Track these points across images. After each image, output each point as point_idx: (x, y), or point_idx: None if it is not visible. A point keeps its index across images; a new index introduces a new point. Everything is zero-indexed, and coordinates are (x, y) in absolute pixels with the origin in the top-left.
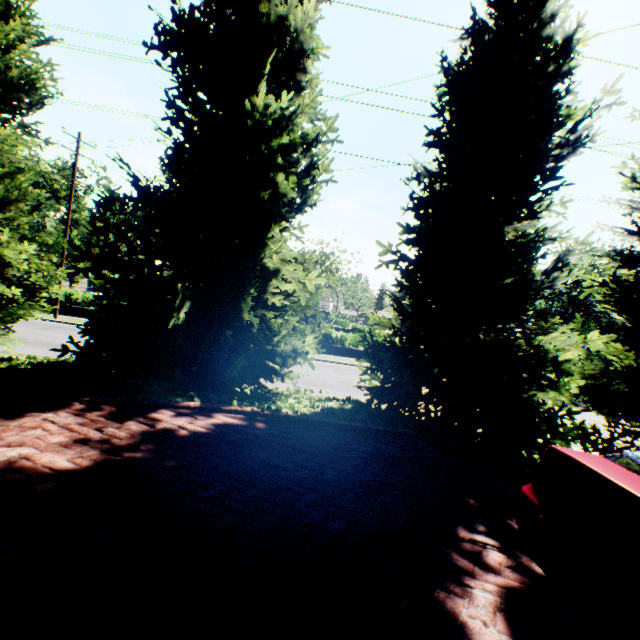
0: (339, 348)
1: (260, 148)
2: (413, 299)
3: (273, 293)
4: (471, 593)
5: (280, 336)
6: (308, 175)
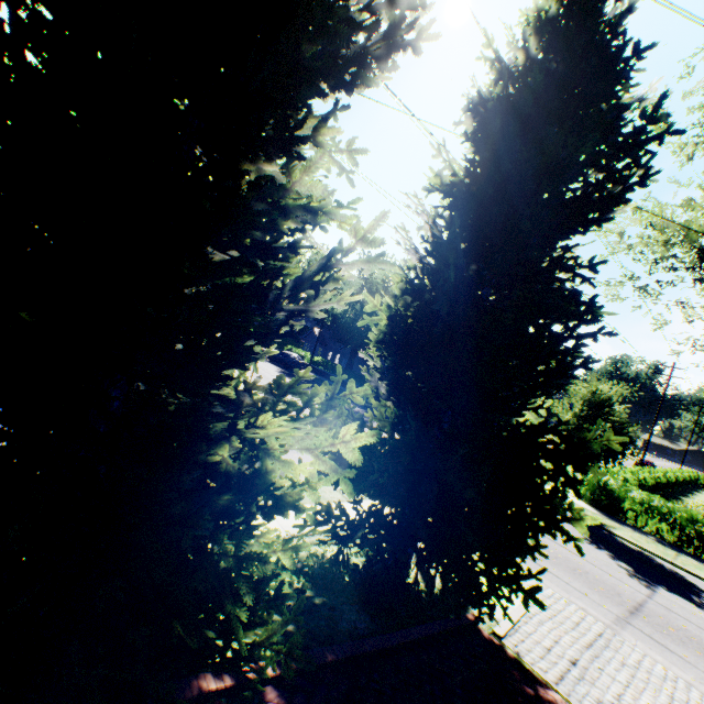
0: None
1: None
2: None
3: None
4: None
5: None
6: None
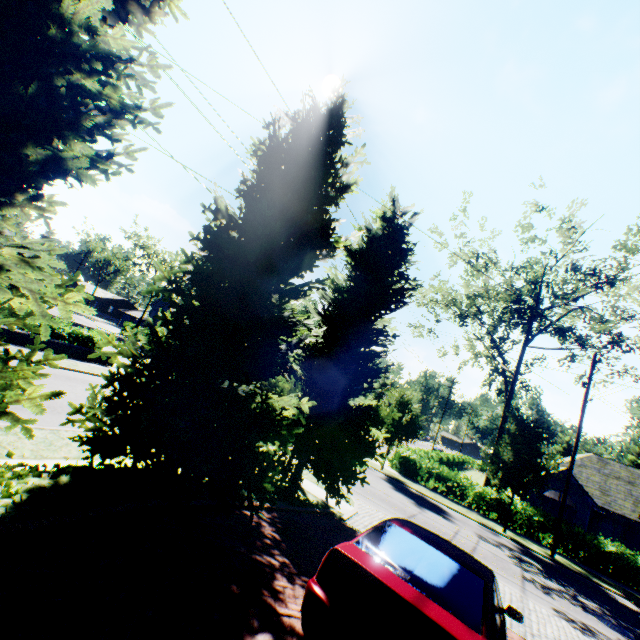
0: None
1: (54, 77)
2: (179, 339)
3: None
4: None
5: None
6: (91, 135)
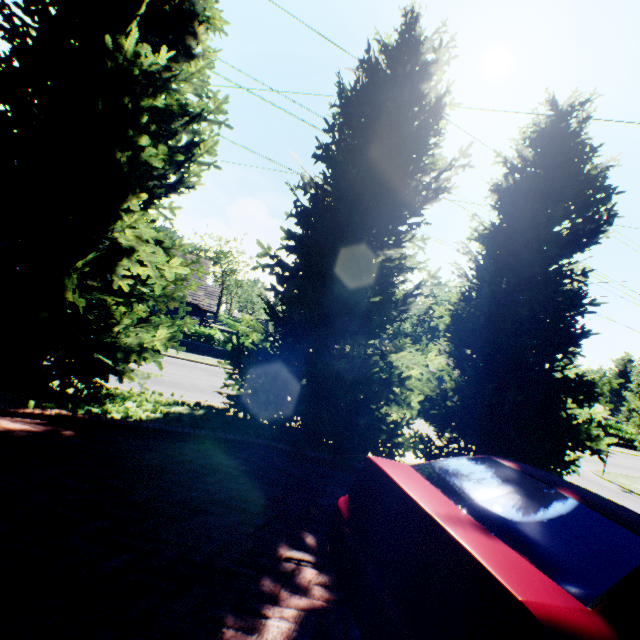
0: (221, 351)
1: (123, 100)
2: (287, 305)
3: (125, 275)
4: (265, 625)
5: (122, 326)
6: (189, 152)
